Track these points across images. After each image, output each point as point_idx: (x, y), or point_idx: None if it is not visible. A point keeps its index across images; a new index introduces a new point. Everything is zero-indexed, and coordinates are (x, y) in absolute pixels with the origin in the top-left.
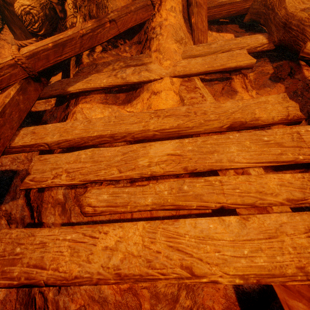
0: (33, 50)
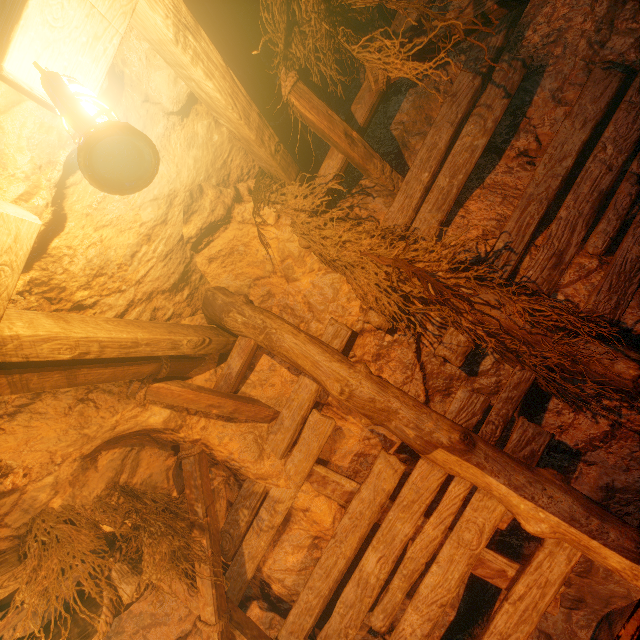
0: (215, 610)
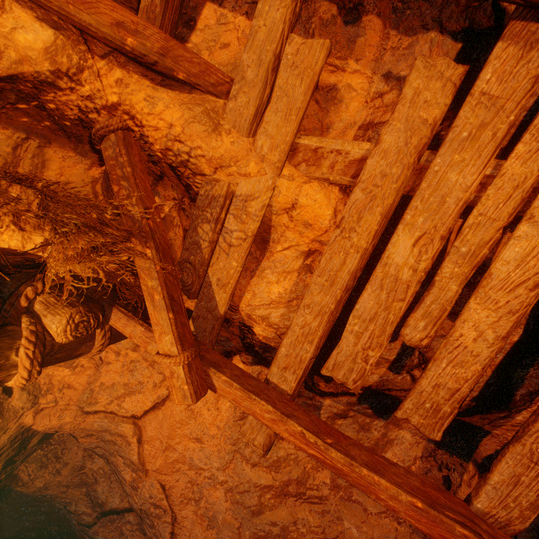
0: (175, 339)
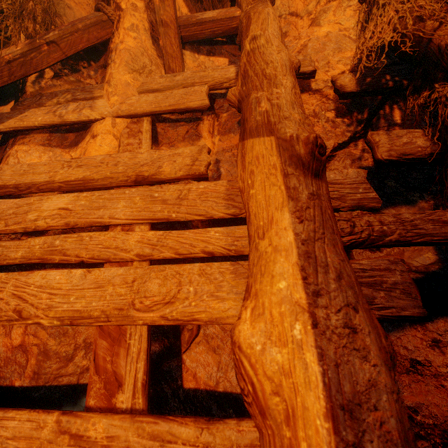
0: None
